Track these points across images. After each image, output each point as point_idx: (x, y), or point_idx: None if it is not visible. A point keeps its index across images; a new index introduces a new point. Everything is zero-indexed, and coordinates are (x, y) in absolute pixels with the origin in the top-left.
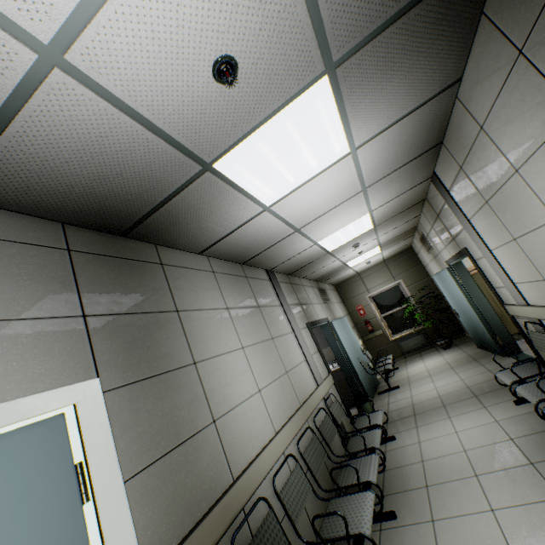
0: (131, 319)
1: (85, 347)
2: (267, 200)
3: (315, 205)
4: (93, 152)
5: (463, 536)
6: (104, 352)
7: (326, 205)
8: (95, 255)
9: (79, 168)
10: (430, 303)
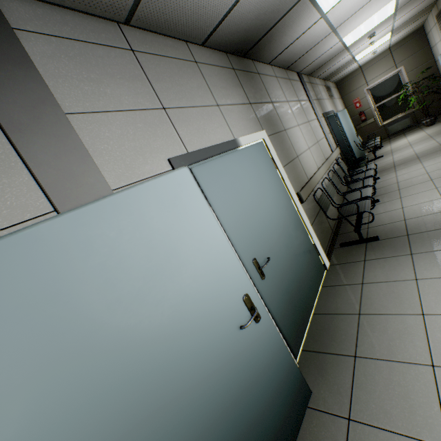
0: (261, 106)
1: (256, 118)
2: (327, 8)
3: (356, 3)
4: (262, 2)
5: (416, 198)
6: (260, 121)
7: (364, 1)
8: (240, 71)
9: (251, 14)
10: (426, 86)
